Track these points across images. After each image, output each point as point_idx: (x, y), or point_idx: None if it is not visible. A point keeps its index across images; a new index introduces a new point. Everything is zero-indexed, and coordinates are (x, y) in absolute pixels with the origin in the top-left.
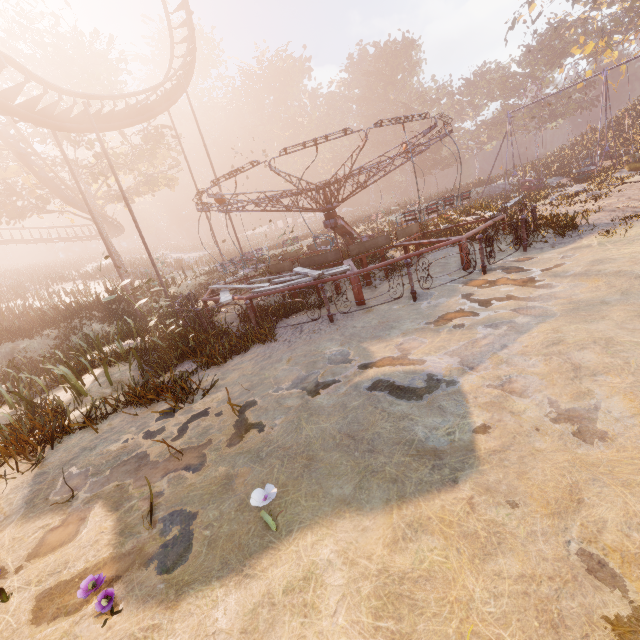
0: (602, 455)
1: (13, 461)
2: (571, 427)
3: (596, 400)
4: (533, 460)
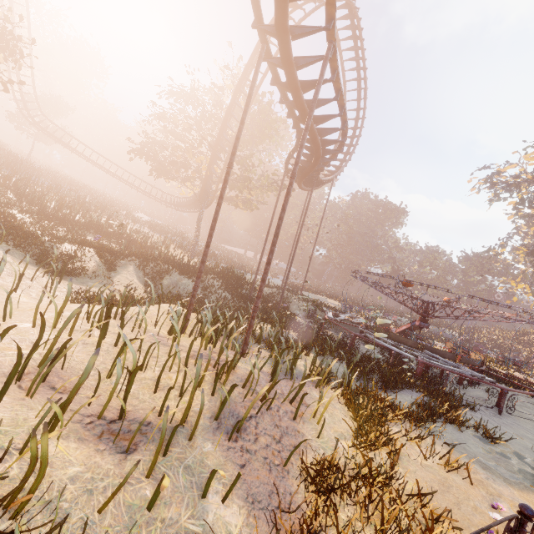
0: None
1: (405, 425)
2: None
3: None
4: None
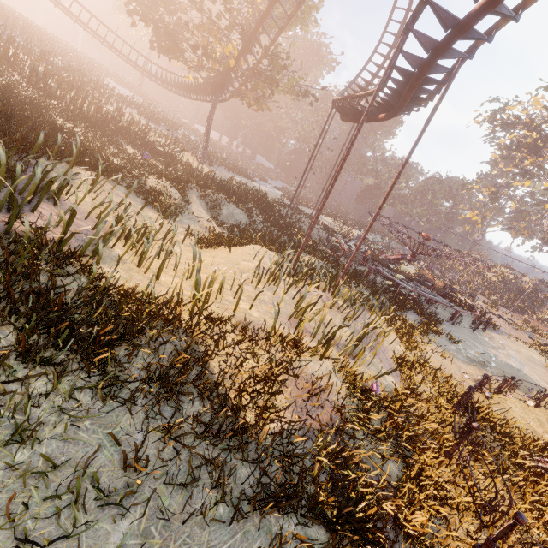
0: None
1: (418, 336)
2: None
3: None
4: None
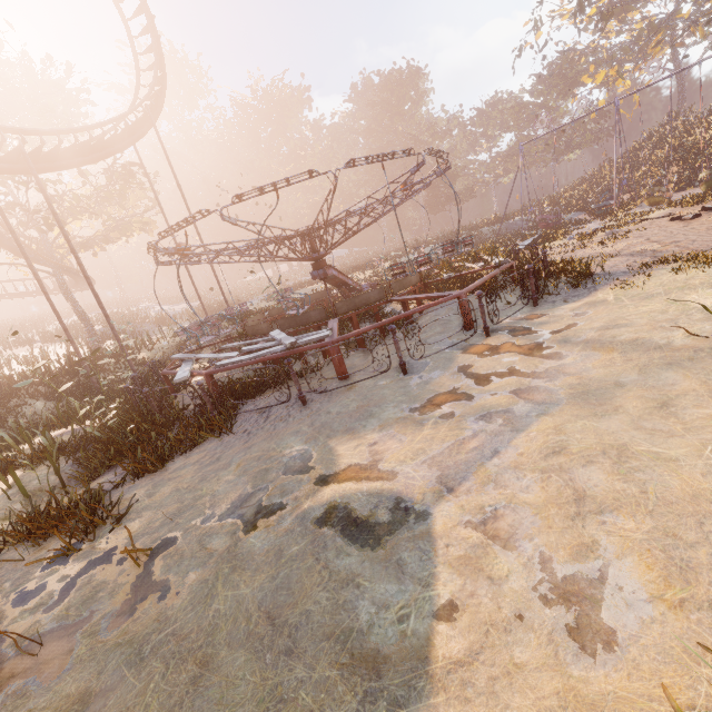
0: (607, 684)
1: None
2: (566, 615)
3: (602, 561)
4: (508, 687)
